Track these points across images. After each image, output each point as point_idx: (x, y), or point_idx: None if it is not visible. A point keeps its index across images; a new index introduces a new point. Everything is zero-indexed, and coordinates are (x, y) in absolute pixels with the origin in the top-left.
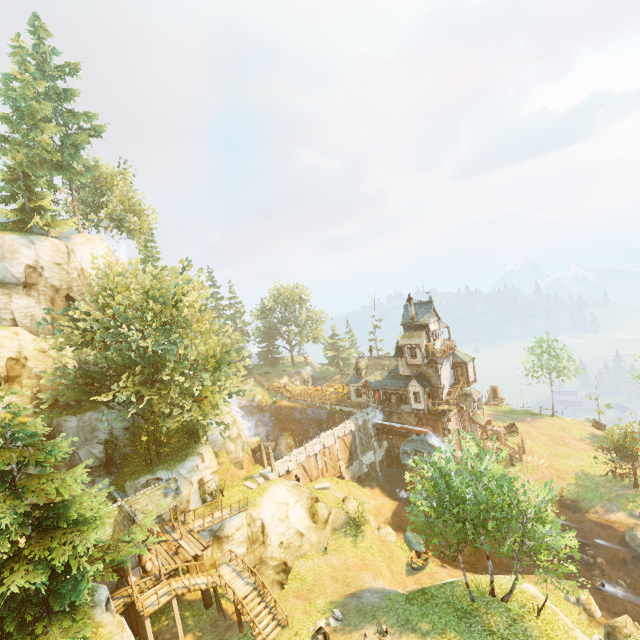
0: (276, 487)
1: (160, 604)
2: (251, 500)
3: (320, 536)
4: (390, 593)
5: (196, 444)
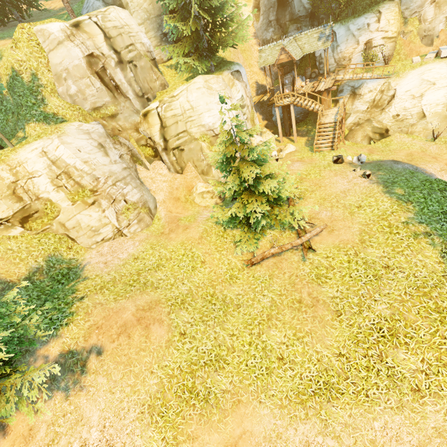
0: (436, 64)
1: (283, 104)
2: (400, 71)
3: (442, 126)
4: (426, 175)
5: (383, 2)
